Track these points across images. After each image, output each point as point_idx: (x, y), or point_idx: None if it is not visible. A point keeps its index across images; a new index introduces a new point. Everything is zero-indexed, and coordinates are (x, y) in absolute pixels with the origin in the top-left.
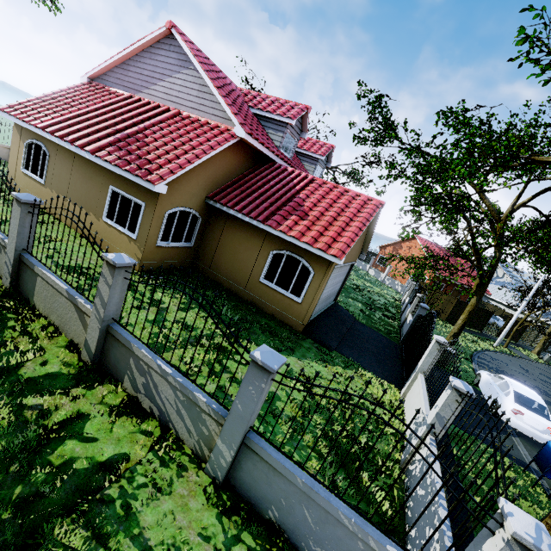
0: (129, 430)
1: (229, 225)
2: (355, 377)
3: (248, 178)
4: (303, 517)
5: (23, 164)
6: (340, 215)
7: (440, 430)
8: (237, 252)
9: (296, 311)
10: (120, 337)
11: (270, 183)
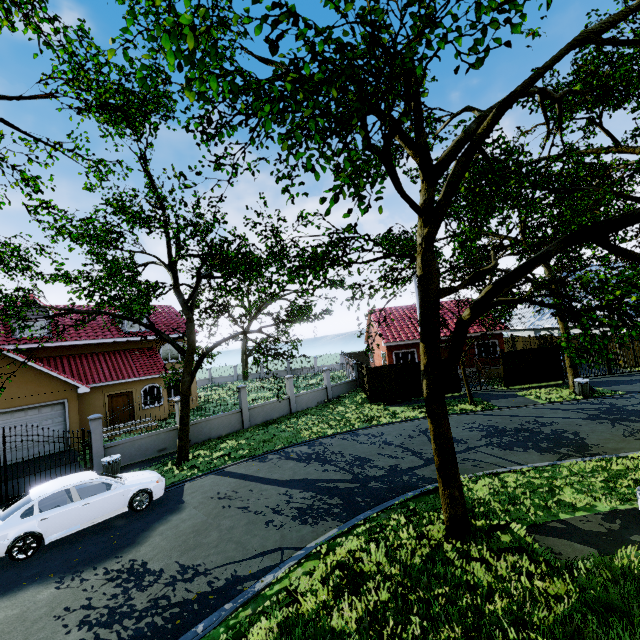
0: None
1: None
2: None
3: None
4: None
5: None
6: None
7: None
8: None
9: None
10: None
11: None
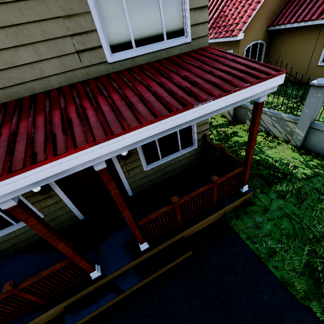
0: None
1: (287, 37)
2: None
3: None
4: None
5: None
6: None
7: None
8: (295, 53)
9: None
10: (241, 105)
11: None
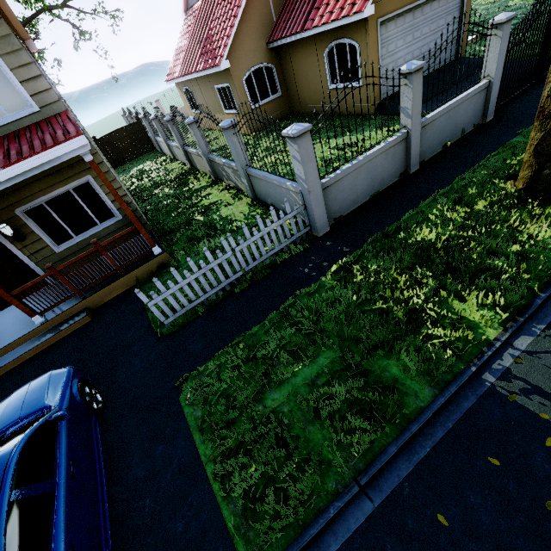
0: (224, 194)
1: (292, 55)
2: None
3: None
4: (272, 194)
5: (191, 108)
6: None
7: (407, 121)
8: (307, 76)
9: (362, 96)
10: (211, 159)
11: None
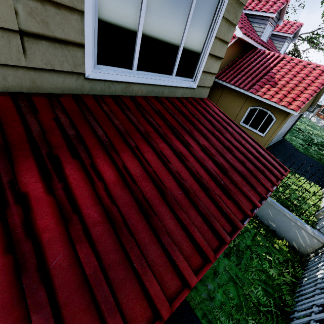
0: None
1: (224, 92)
2: (292, 177)
3: (238, 62)
4: (267, 213)
5: None
6: (301, 82)
7: None
8: (227, 108)
9: (260, 141)
10: None
11: (253, 64)
